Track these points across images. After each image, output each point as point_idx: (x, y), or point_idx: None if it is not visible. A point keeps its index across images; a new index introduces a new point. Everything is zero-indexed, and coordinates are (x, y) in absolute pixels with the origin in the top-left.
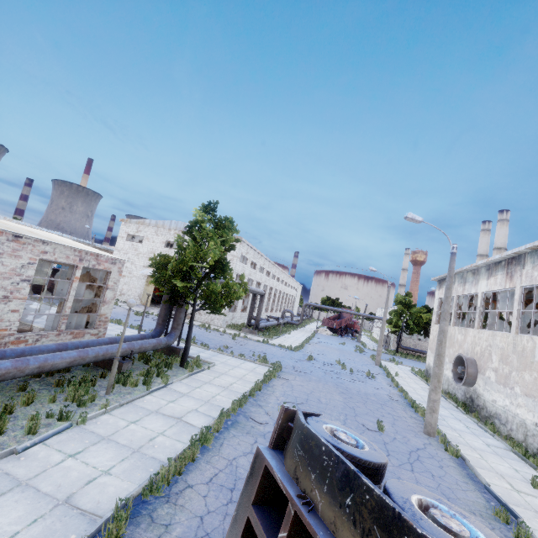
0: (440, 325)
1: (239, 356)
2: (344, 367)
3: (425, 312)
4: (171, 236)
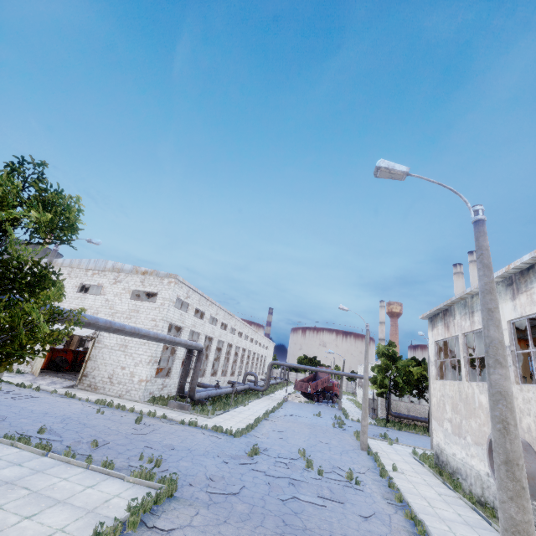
0: (492, 379)
1: (98, 467)
2: (309, 465)
3: (415, 365)
4: (88, 278)
